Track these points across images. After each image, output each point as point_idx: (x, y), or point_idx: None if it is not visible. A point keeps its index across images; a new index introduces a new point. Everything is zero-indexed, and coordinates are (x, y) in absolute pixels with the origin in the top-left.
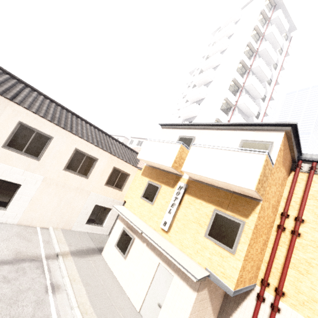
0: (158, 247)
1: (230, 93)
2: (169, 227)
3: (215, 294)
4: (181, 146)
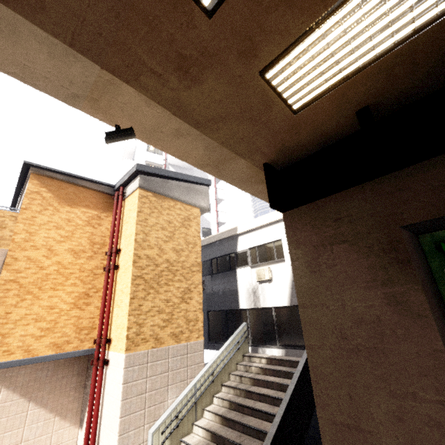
0: None
1: (151, 154)
2: None
3: (47, 390)
4: None
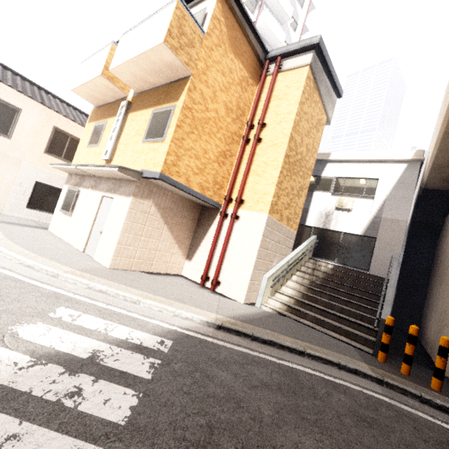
0: (90, 167)
1: None
2: (111, 154)
3: (175, 221)
4: (113, 46)
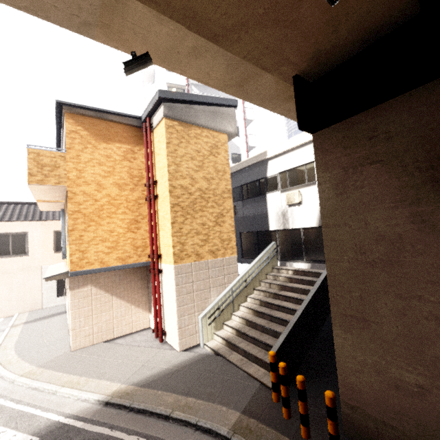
0: None
1: (171, 73)
2: (64, 254)
3: (122, 289)
4: None
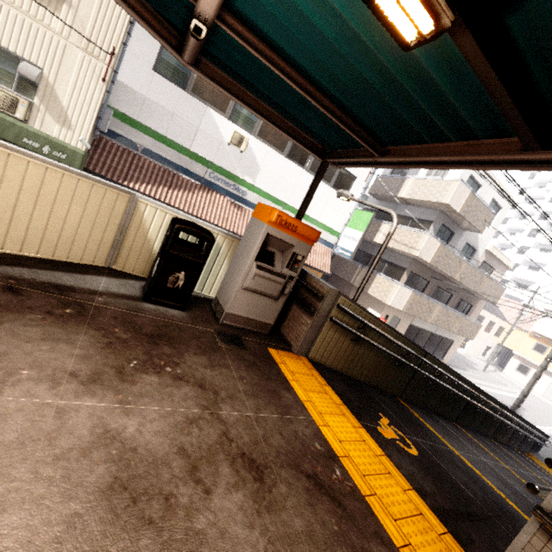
0: None
1: None
2: None
3: None
4: None
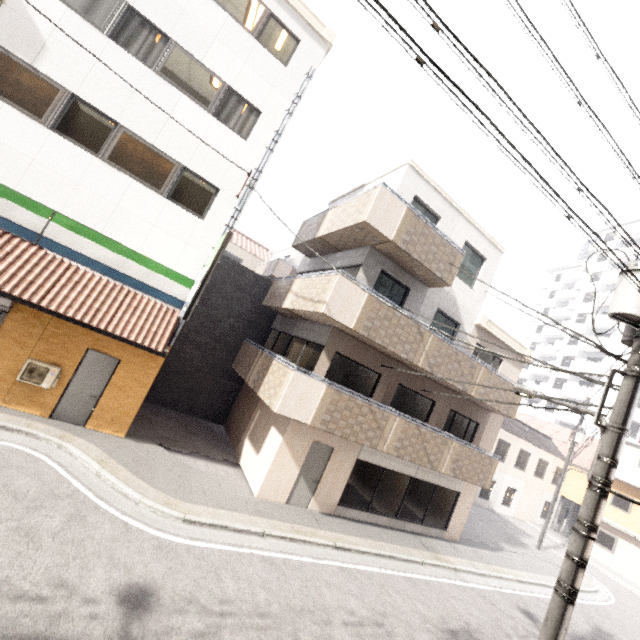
0: None
1: None
2: None
3: None
4: None
